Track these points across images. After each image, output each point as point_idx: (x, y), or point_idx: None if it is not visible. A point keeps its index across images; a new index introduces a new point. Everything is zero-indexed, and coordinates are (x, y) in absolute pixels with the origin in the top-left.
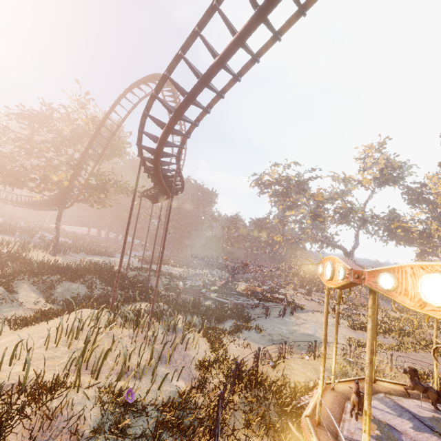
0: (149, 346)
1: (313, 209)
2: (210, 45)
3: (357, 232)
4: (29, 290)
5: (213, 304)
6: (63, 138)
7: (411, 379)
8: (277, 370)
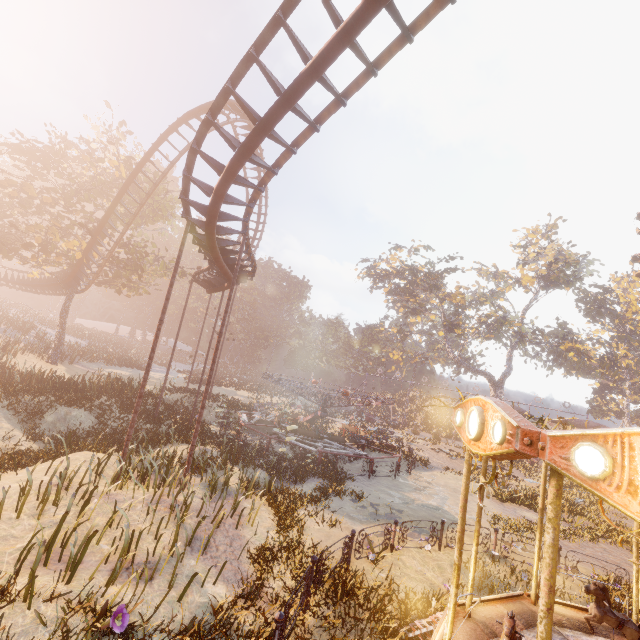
0: (176, 521)
1: (448, 315)
2: (300, 42)
3: (510, 353)
4: (1, 417)
5: (290, 452)
6: (81, 187)
7: (598, 604)
8: (380, 567)
